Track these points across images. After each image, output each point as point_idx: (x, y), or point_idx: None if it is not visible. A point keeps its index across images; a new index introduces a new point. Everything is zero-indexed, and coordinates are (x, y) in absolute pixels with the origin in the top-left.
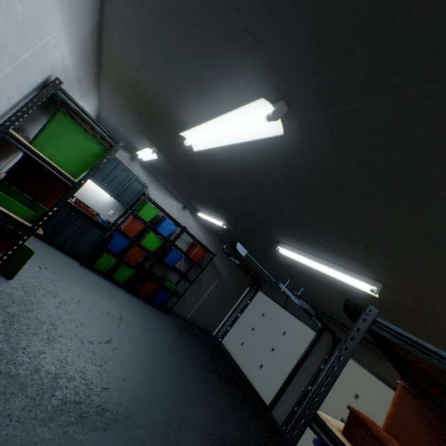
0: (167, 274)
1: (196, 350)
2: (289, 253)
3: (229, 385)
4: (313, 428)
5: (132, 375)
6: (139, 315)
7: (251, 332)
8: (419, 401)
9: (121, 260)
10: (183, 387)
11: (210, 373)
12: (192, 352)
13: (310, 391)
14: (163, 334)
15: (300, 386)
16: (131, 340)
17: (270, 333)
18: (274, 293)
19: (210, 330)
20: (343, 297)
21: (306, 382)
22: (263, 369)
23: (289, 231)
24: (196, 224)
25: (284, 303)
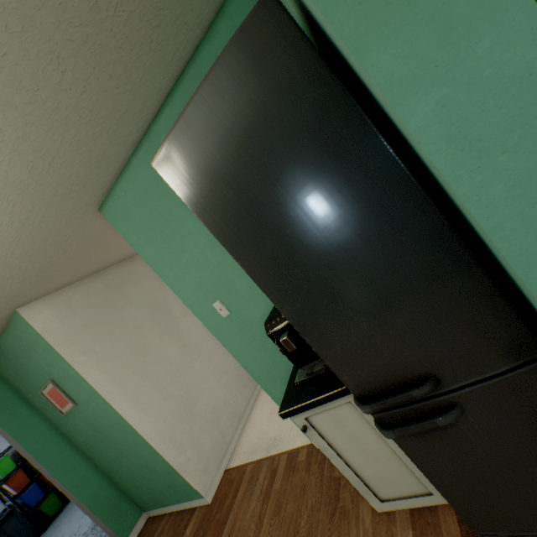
0: None
1: None
2: None
3: None
4: None
5: None
6: None
7: None
8: None
9: (54, 488)
10: None
11: None
12: None
13: None
14: None
15: None
16: None
17: None
18: None
19: None
20: None
21: None
22: None
23: None
24: None
25: None
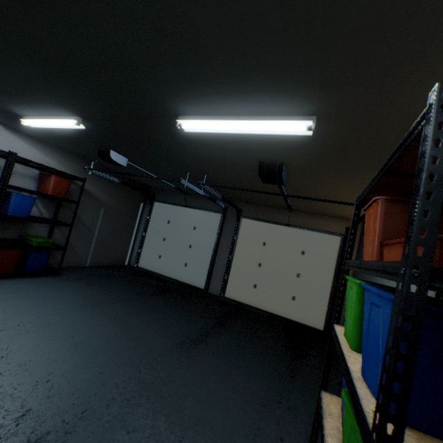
0: (27, 231)
1: (119, 288)
2: (197, 125)
3: (168, 296)
4: (438, 287)
5: (56, 366)
6: (14, 298)
7: (165, 243)
8: (403, 204)
9: None
10: (129, 329)
11: (146, 298)
12: (116, 292)
13: (232, 260)
14: (68, 297)
15: (223, 260)
16: (23, 332)
17: (183, 234)
18: (170, 197)
19: (121, 263)
20: (254, 163)
21: (227, 255)
22: (189, 266)
23: (197, 82)
24: (30, 145)
25: (185, 202)
